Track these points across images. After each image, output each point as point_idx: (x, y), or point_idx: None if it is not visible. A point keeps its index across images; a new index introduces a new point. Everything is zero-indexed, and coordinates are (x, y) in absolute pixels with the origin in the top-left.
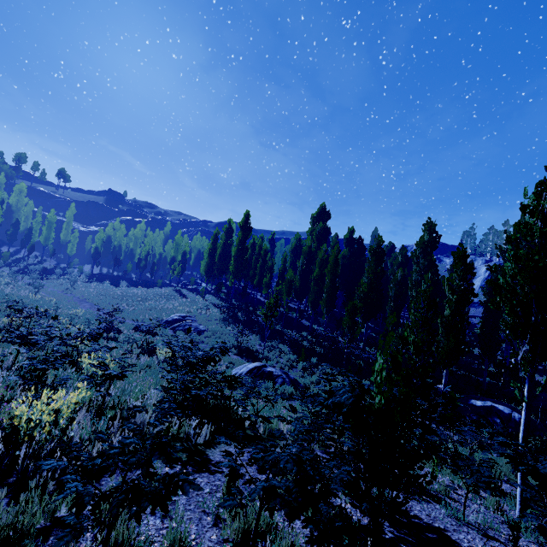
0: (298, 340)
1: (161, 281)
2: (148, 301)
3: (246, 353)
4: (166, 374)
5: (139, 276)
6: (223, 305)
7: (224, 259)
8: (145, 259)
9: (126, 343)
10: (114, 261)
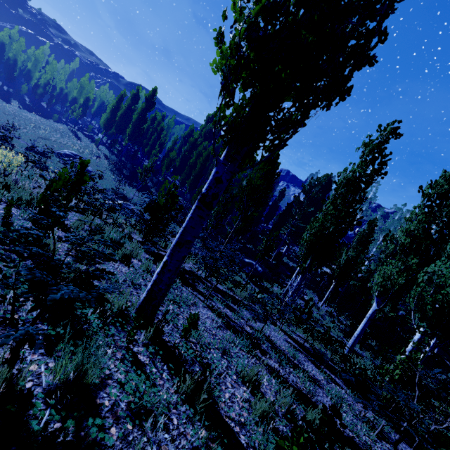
0: None
1: (57, 116)
2: (41, 130)
3: (121, 196)
4: None
5: (34, 102)
6: (113, 158)
7: (124, 120)
8: (44, 87)
9: None
10: (7, 74)
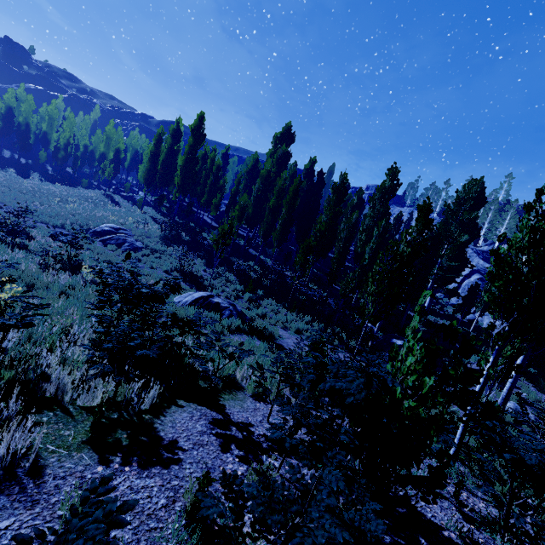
0: (246, 270)
1: (86, 181)
2: (69, 203)
3: (190, 278)
4: (94, 298)
5: (57, 170)
6: (165, 222)
7: (168, 167)
8: (65, 149)
9: (40, 253)
10: (20, 143)
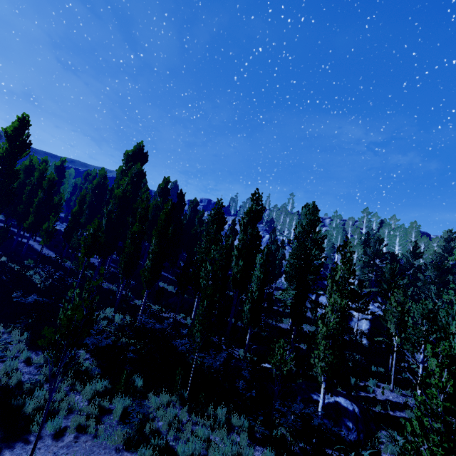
0: (110, 344)
1: None
2: None
3: None
4: None
5: None
6: None
7: None
8: None
9: None
10: None
